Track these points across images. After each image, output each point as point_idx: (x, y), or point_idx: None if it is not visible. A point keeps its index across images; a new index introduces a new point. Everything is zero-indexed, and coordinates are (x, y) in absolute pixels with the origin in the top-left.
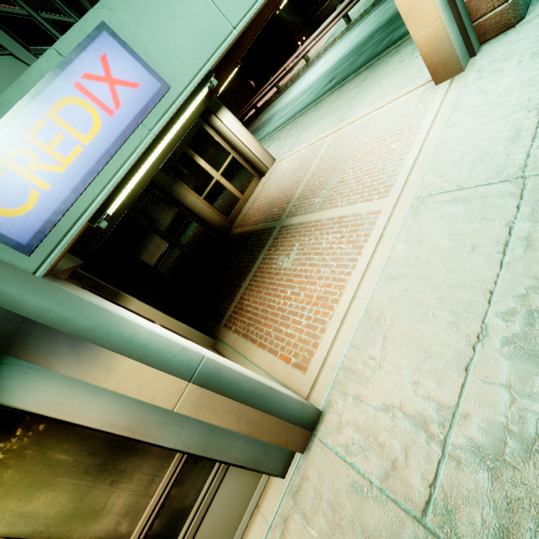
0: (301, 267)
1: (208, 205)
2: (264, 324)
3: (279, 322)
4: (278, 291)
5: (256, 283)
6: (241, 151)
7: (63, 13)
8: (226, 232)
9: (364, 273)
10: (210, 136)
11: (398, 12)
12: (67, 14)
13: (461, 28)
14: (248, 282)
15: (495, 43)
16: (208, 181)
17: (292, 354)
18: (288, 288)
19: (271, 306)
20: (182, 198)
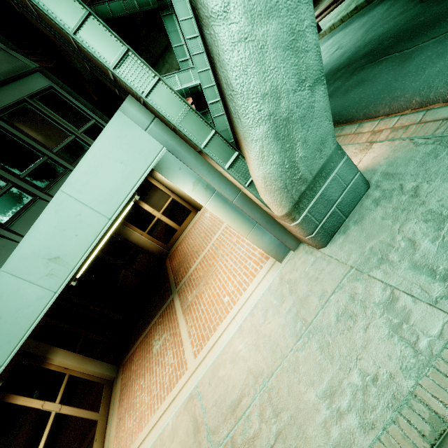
0: (154, 364)
1: (150, 237)
2: (126, 396)
3: (128, 406)
4: (141, 372)
5: (143, 344)
6: (179, 194)
7: (1, 184)
8: (163, 256)
9: (155, 423)
10: (153, 185)
11: (337, 67)
12: (5, 182)
13: (274, 236)
14: (143, 336)
15: (304, 253)
16: (151, 220)
17: (117, 446)
18: (143, 377)
19: (134, 383)
20: (128, 236)
